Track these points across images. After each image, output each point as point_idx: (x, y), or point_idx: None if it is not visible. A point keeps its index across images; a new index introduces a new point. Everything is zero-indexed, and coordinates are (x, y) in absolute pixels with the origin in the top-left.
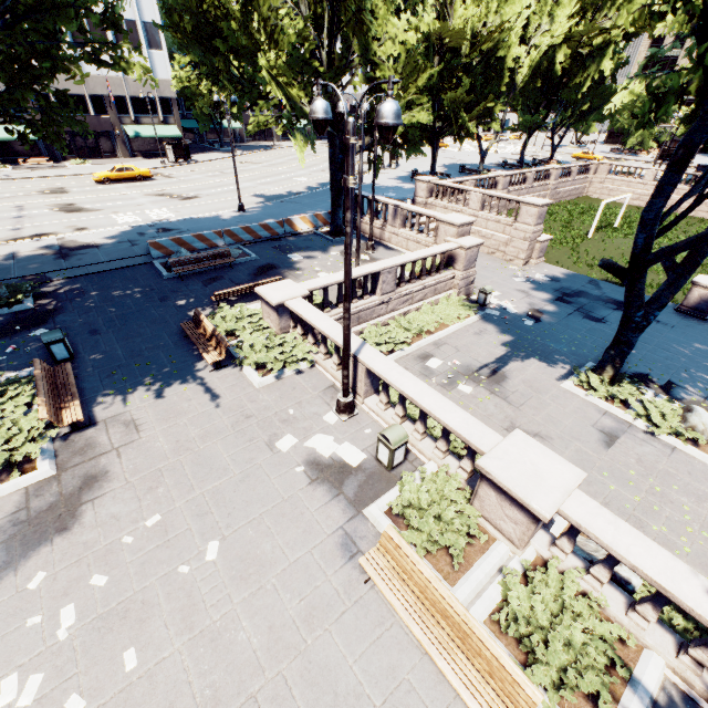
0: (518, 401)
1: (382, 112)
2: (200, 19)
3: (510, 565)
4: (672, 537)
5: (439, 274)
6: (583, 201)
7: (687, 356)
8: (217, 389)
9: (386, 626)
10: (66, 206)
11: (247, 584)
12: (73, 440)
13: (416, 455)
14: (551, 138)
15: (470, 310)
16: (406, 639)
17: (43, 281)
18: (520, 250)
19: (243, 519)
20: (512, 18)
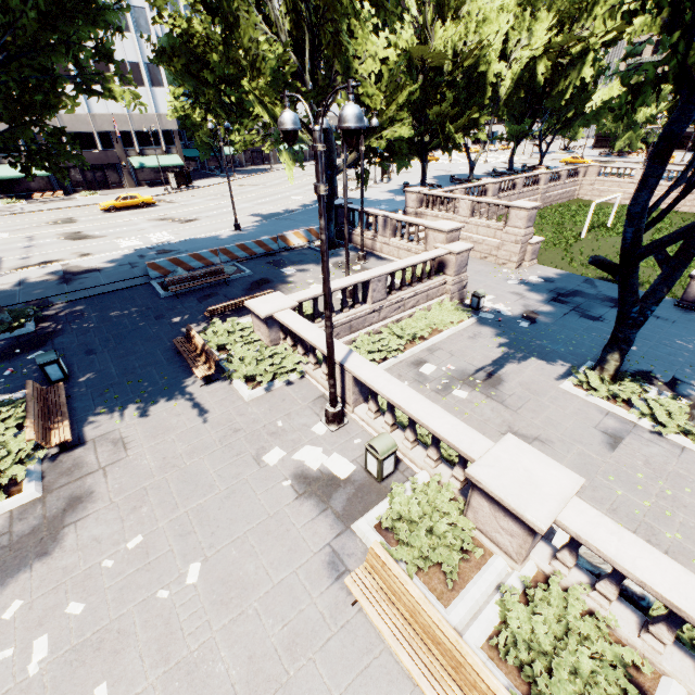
0: (515, 404)
1: (343, 116)
2: (191, 53)
3: (508, 582)
4: (687, 544)
5: (430, 281)
6: (574, 204)
7: (691, 351)
8: (206, 404)
9: (375, 654)
10: (73, 234)
11: (227, 609)
12: (61, 461)
13: (407, 464)
14: (539, 145)
15: (464, 314)
16: (396, 669)
17: (45, 305)
18: (512, 253)
19: (227, 538)
20: (491, 34)
